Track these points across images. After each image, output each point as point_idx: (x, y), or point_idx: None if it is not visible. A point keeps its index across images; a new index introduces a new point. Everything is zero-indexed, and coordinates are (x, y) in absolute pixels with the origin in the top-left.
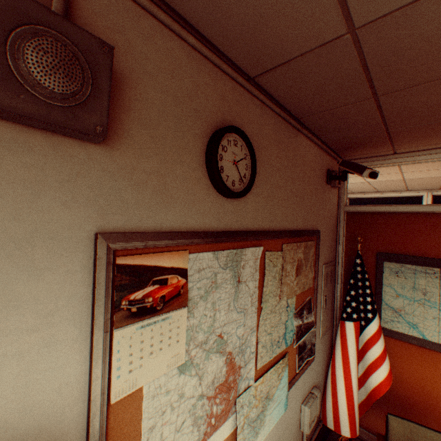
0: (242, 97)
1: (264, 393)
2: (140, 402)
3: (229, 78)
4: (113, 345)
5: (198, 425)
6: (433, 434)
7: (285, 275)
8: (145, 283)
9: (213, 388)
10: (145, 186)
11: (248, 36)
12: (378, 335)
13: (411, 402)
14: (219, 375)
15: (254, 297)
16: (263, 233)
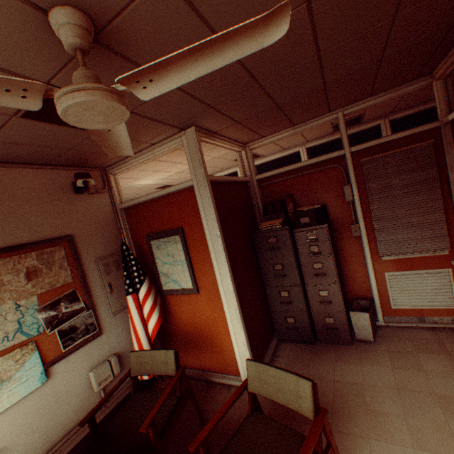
0: None
1: None
2: None
3: None
4: None
5: None
6: (151, 352)
7: (3, 284)
8: None
9: None
10: None
11: None
12: (146, 298)
13: (192, 334)
14: None
15: None
16: None
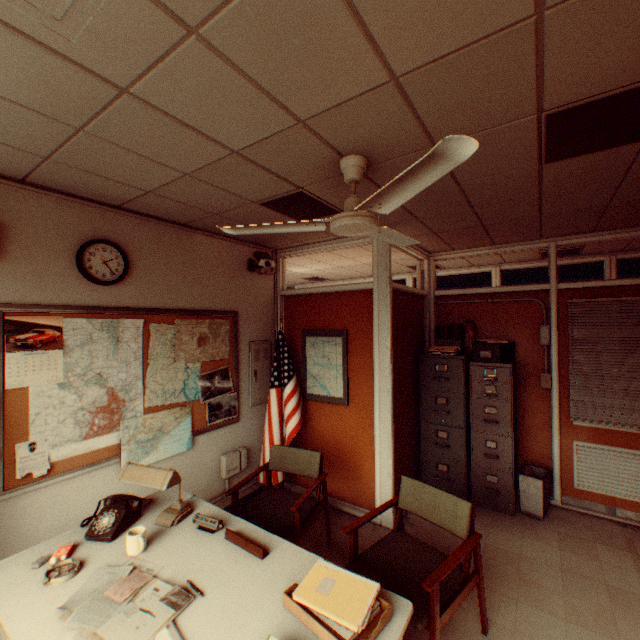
0: (114, 218)
1: (156, 427)
2: (29, 396)
3: (98, 208)
4: (7, 360)
5: (81, 426)
6: (294, 449)
7: (182, 343)
8: (28, 331)
9: (95, 407)
10: (26, 279)
11: (93, 192)
12: (292, 395)
13: (327, 451)
14: (101, 400)
15: (139, 354)
16: (146, 310)
